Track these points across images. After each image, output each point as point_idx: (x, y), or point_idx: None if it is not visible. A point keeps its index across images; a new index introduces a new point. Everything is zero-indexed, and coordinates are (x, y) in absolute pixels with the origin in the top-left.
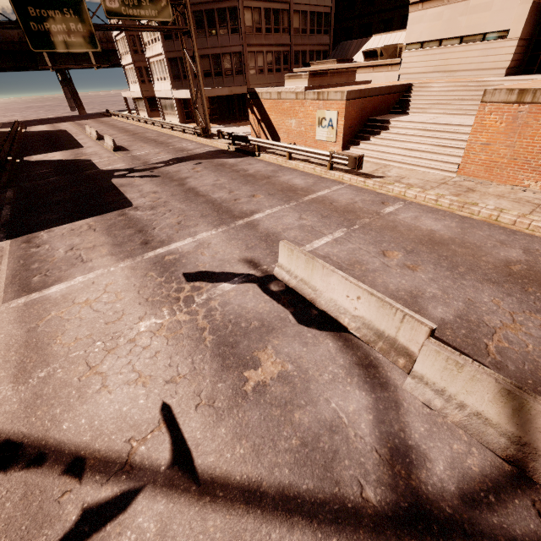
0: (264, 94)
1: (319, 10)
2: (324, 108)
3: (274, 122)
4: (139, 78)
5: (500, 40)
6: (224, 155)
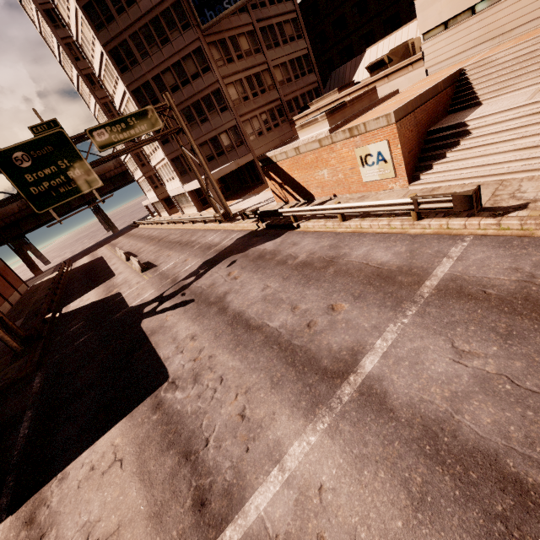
0: (278, 156)
1: (296, 56)
2: (364, 143)
3: (300, 181)
4: (152, 185)
5: None
6: (257, 240)
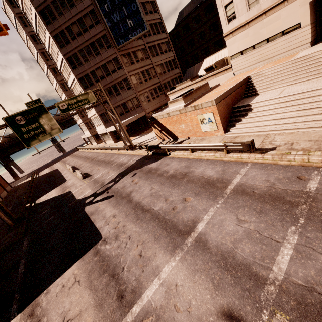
0: (158, 116)
1: (168, 60)
2: (201, 113)
3: (170, 129)
4: (88, 127)
5: (296, 30)
6: (147, 161)
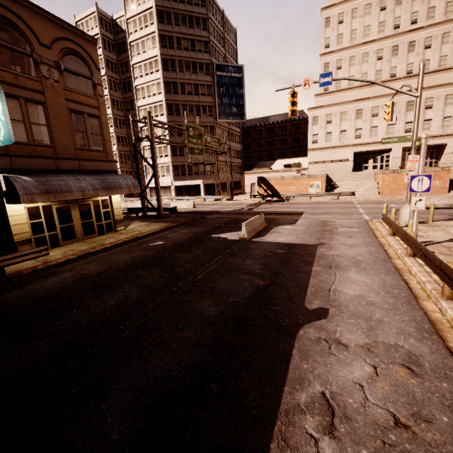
0: (271, 178)
1: (237, 149)
2: (313, 181)
3: (278, 189)
4: None
5: (346, 162)
6: (271, 202)
